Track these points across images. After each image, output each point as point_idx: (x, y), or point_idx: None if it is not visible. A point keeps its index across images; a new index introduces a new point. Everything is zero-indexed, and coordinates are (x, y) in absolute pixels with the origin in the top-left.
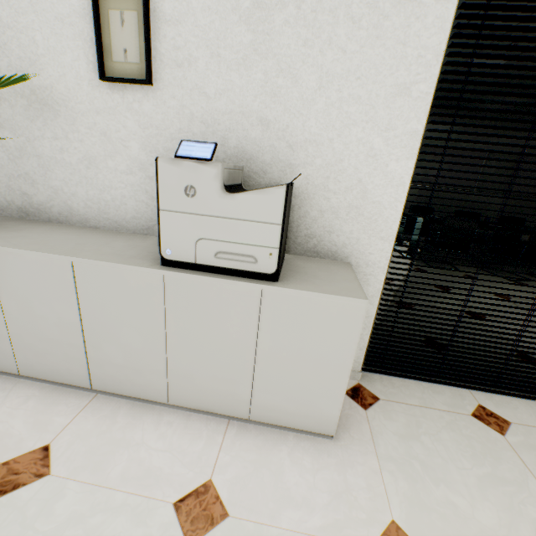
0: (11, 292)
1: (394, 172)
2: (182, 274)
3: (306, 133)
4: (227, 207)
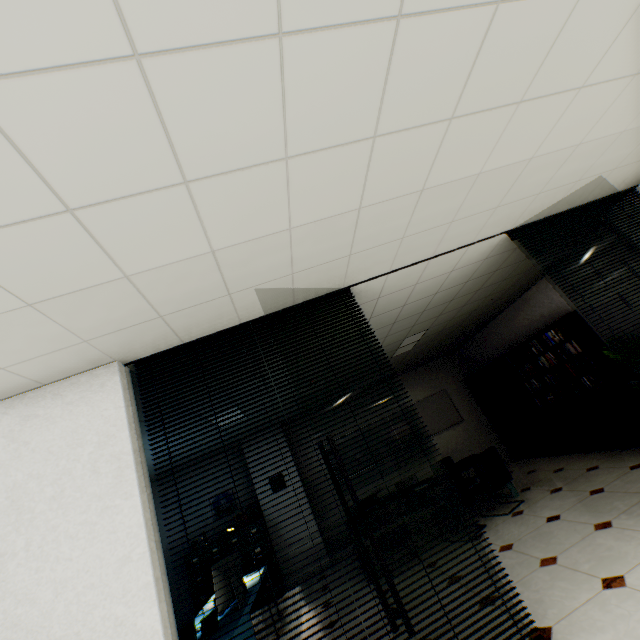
0: None
1: (144, 626)
2: None
3: None
4: None
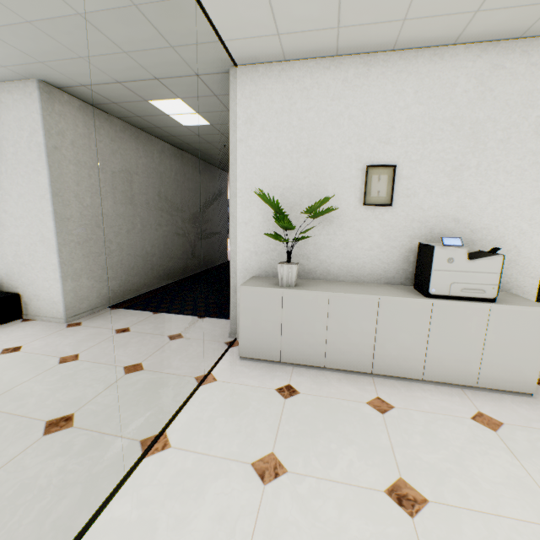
0: (335, 317)
1: (536, 241)
2: (443, 301)
3: (481, 224)
4: (470, 266)
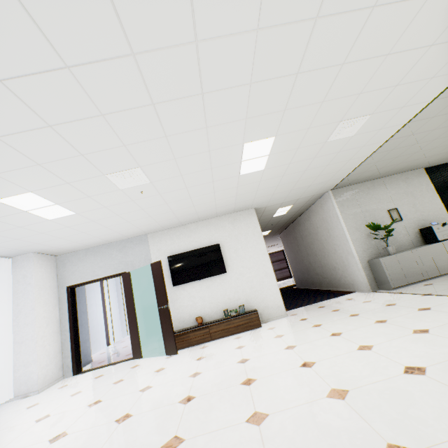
0: (417, 258)
1: (447, 220)
2: (444, 241)
3: (430, 219)
4: (444, 229)
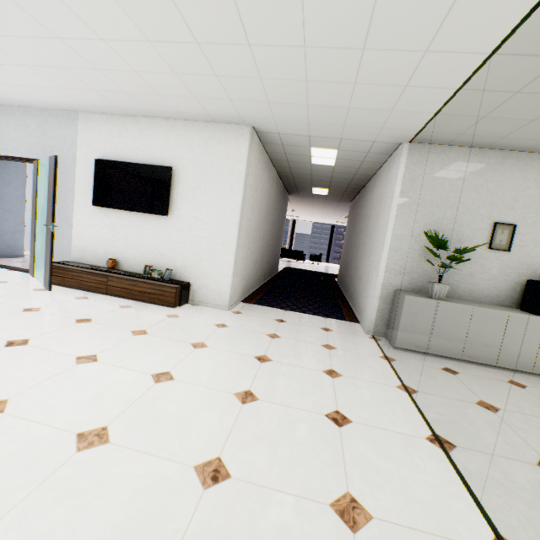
0: (475, 324)
1: None
2: None
3: None
4: None
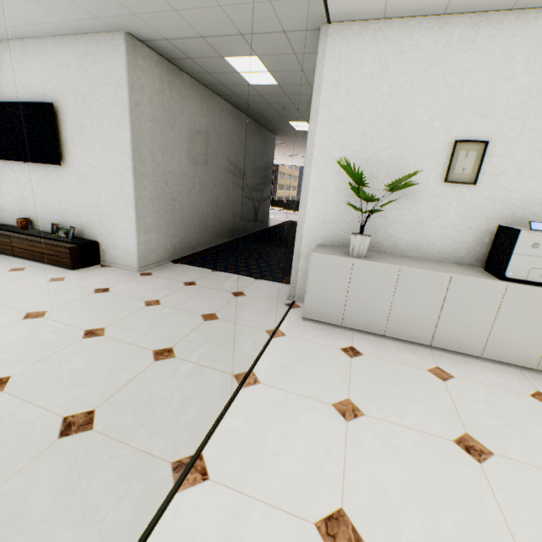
0: (403, 290)
1: None
2: (519, 285)
3: None
4: None
